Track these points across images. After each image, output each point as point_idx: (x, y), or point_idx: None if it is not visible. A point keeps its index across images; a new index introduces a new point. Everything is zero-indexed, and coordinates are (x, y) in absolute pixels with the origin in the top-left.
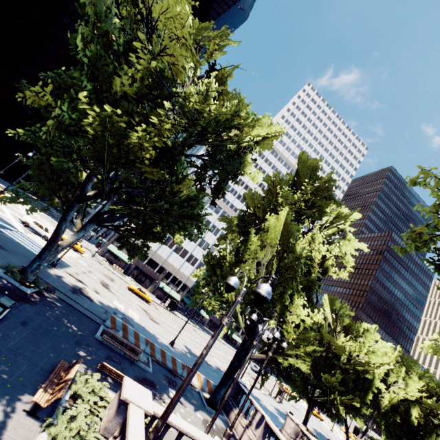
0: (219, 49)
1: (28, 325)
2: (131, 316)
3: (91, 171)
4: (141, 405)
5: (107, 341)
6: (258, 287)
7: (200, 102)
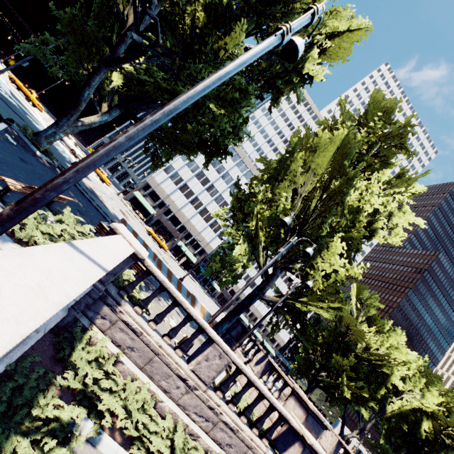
0: None
1: (27, 164)
2: None
3: None
4: (133, 244)
5: None
6: None
7: None
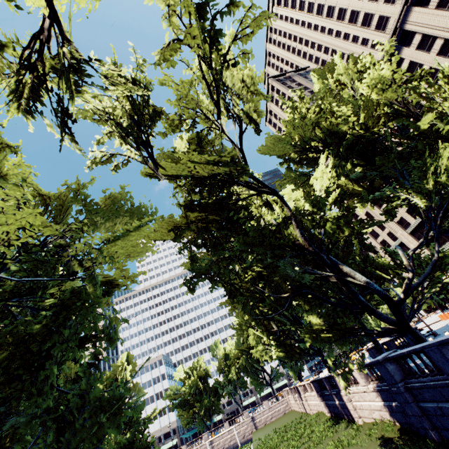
0: None
1: None
2: None
3: None
4: None
5: None
6: None
7: None
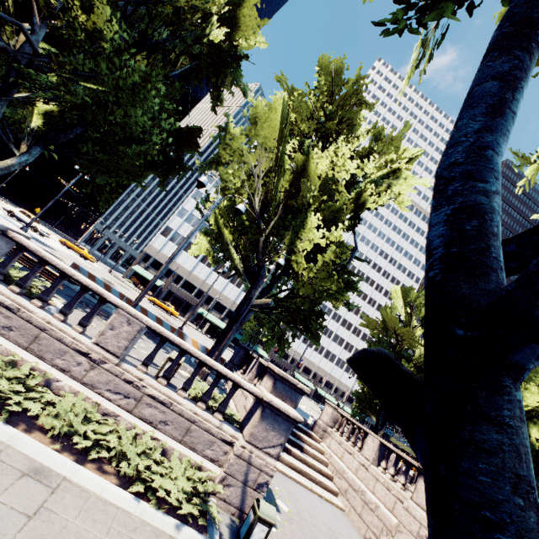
0: None
1: None
2: None
3: None
4: None
5: None
6: None
7: None
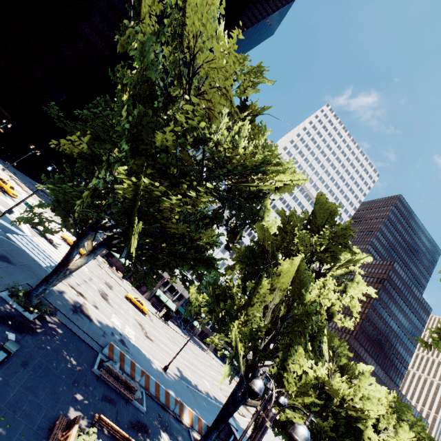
0: (252, 85)
1: (29, 365)
2: (127, 335)
3: (115, 221)
4: None
5: (104, 377)
6: (296, 432)
7: (231, 148)
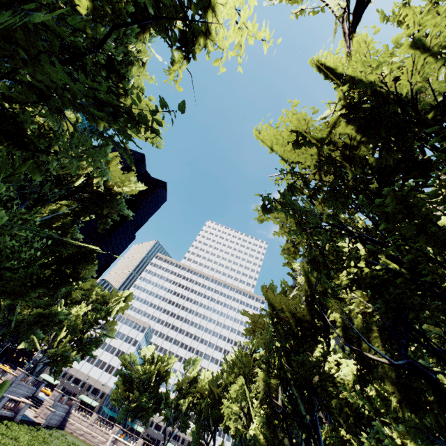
0: None
1: None
2: None
3: None
4: None
5: None
6: None
7: None
